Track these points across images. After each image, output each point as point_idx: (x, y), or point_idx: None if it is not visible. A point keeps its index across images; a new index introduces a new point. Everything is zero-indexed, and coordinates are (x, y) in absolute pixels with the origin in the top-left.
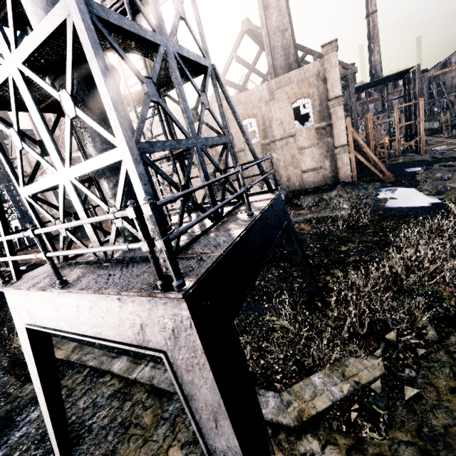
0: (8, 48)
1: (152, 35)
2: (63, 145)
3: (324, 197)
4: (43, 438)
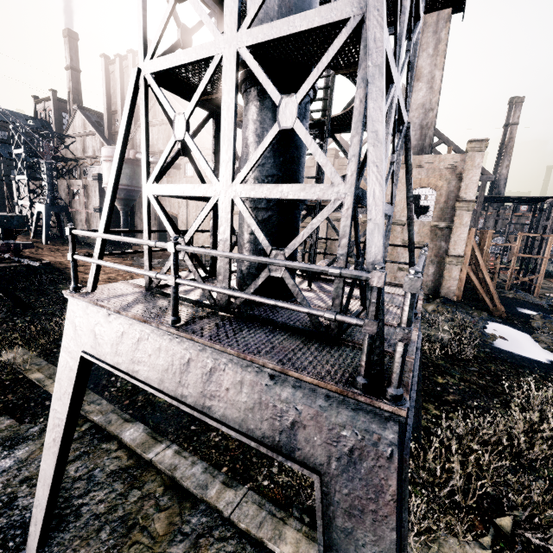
0: (237, 24)
1: (394, 69)
2: (132, 142)
3: None
4: (11, 502)
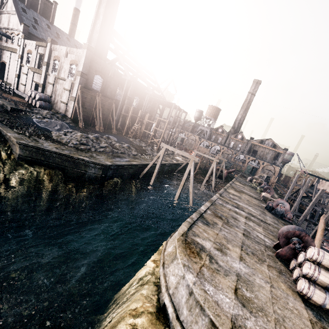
0: None
1: None
2: None
3: (42, 110)
4: None
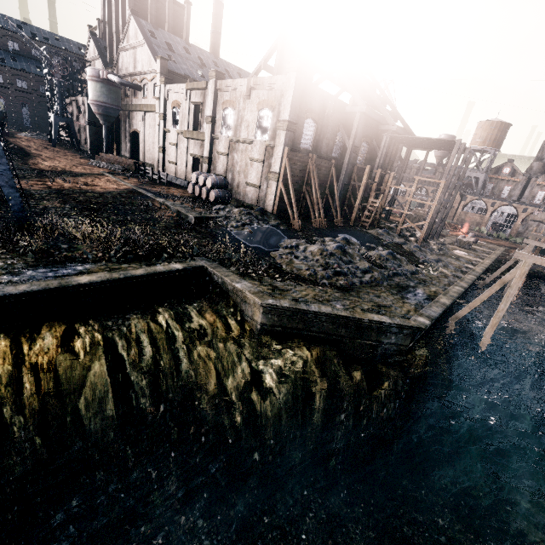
0: None
1: None
2: (117, 65)
3: (228, 209)
4: None
